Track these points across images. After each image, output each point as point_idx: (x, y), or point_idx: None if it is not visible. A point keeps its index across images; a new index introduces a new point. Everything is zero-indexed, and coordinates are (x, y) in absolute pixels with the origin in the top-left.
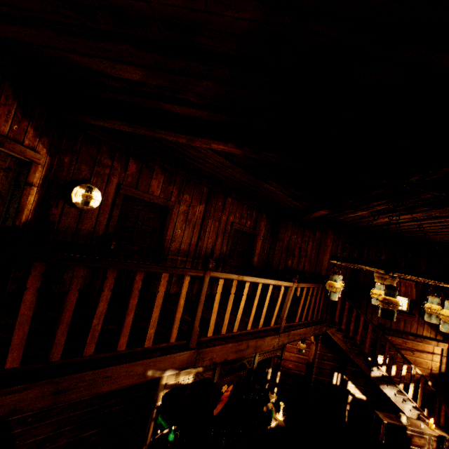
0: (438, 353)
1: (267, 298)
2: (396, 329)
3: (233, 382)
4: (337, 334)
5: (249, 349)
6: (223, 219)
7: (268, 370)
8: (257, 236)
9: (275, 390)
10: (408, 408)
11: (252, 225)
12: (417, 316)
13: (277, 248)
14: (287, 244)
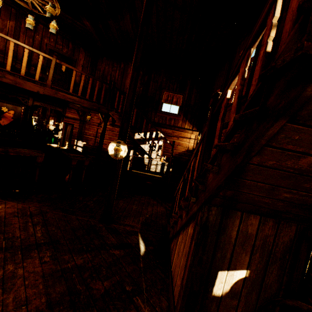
0: (193, 138)
1: (25, 57)
2: (169, 124)
3: (13, 109)
4: (116, 115)
5: (7, 79)
6: (37, 39)
7: (60, 124)
8: (75, 61)
9: (60, 132)
10: (155, 156)
11: (70, 53)
12: (182, 116)
13: (96, 75)
14: (102, 72)
